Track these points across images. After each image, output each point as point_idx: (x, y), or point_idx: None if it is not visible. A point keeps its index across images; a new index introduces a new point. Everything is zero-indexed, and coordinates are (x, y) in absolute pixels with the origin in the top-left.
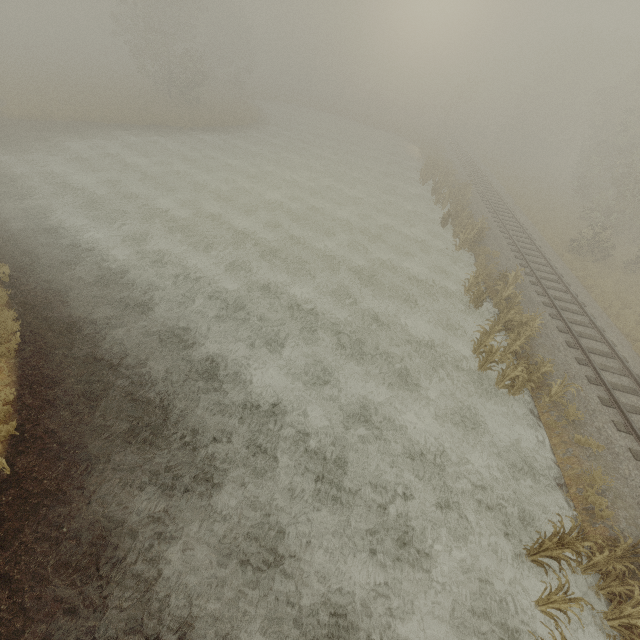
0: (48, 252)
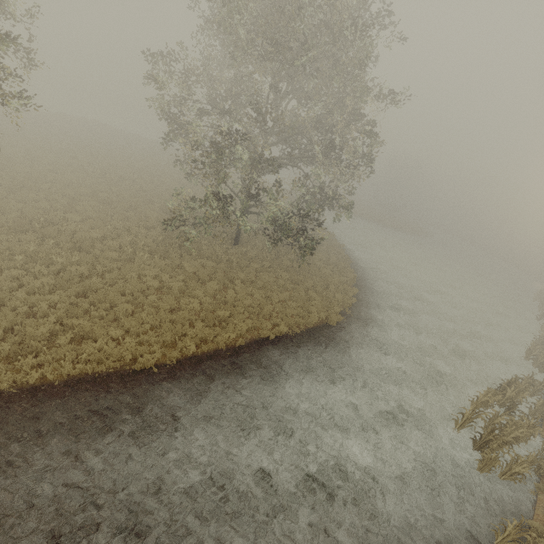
0: (348, 247)
